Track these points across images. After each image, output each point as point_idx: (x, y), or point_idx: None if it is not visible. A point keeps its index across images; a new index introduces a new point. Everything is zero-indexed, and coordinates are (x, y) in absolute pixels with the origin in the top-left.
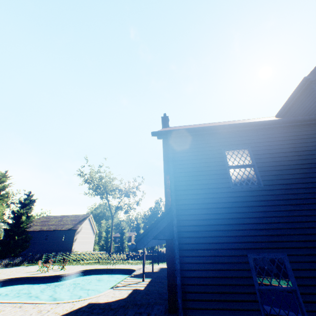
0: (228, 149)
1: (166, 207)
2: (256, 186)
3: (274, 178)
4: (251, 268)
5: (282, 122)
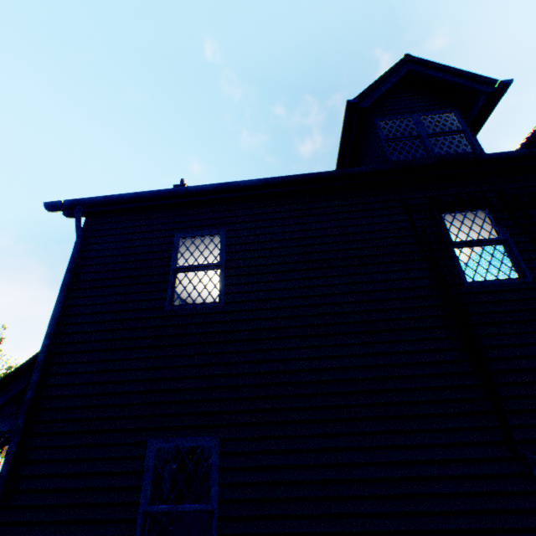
0: (187, 236)
1: None
2: (211, 305)
3: (249, 289)
4: (145, 469)
5: (283, 182)
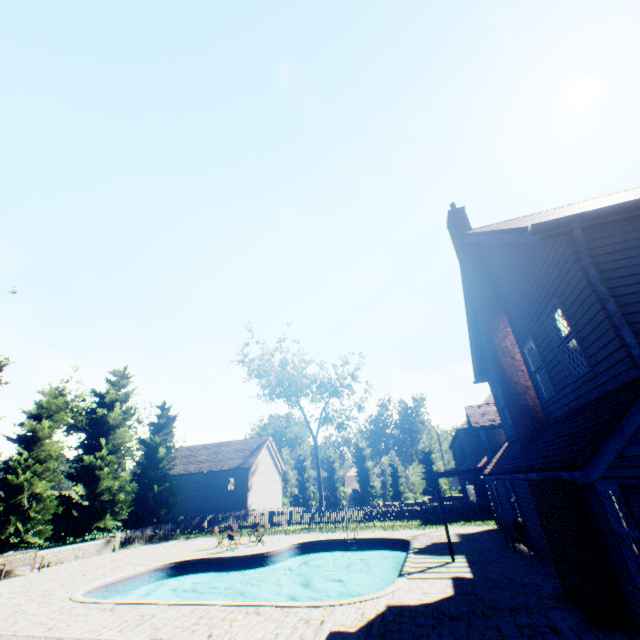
0: None
1: (514, 397)
2: None
3: None
4: None
5: None
